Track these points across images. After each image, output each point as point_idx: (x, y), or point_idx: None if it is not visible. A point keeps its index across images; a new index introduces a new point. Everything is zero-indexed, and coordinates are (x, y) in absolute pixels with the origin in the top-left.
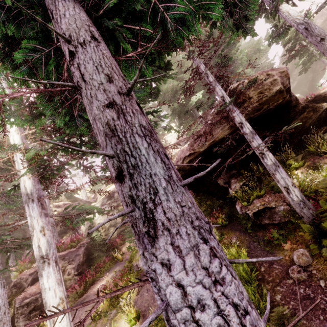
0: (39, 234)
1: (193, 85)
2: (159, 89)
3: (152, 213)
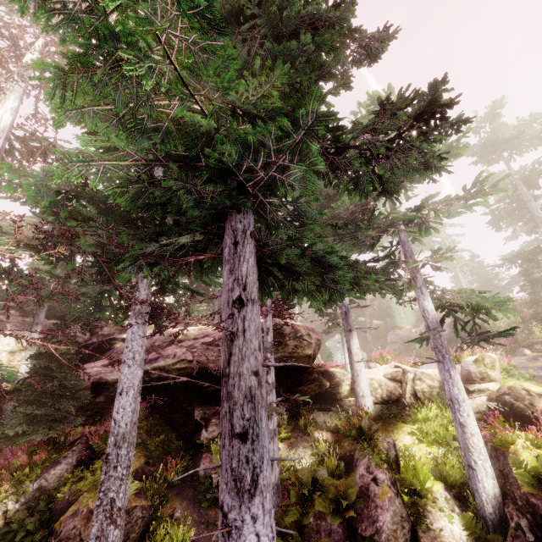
0: None
1: None
2: None
3: (257, 476)
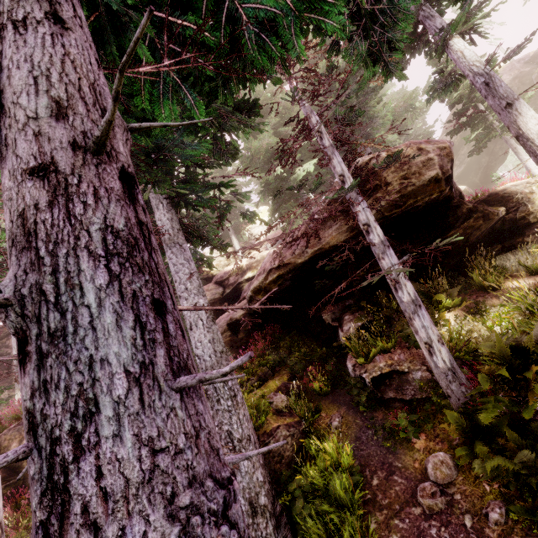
0: None
1: (295, 148)
2: (238, 147)
3: (65, 472)
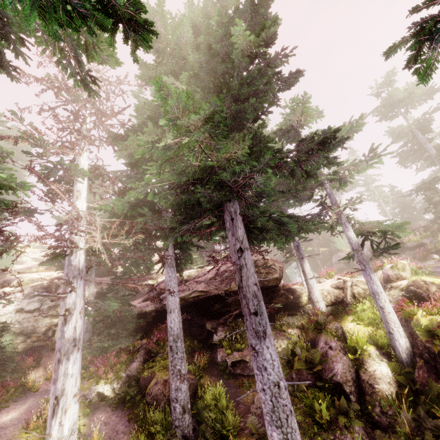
0: (78, 315)
1: None
2: None
3: (265, 330)
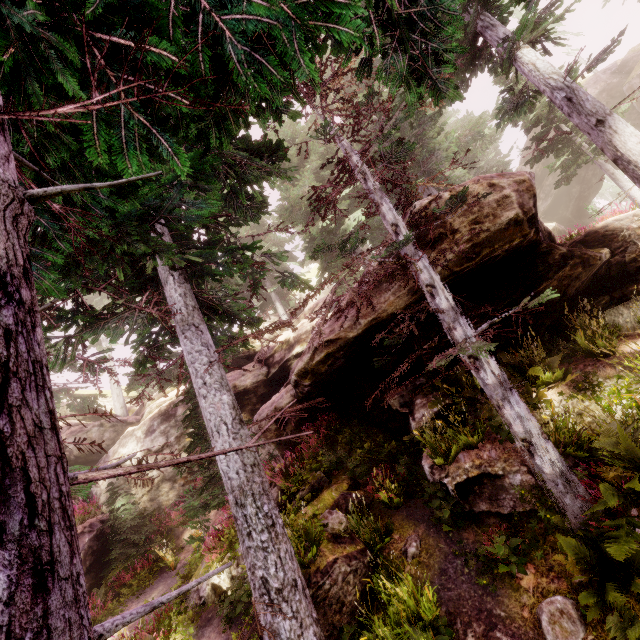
0: None
1: (333, 195)
2: (266, 199)
3: None
